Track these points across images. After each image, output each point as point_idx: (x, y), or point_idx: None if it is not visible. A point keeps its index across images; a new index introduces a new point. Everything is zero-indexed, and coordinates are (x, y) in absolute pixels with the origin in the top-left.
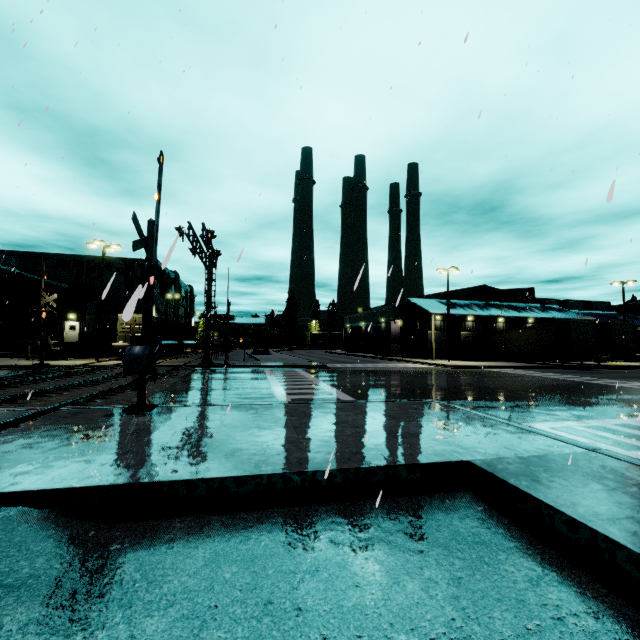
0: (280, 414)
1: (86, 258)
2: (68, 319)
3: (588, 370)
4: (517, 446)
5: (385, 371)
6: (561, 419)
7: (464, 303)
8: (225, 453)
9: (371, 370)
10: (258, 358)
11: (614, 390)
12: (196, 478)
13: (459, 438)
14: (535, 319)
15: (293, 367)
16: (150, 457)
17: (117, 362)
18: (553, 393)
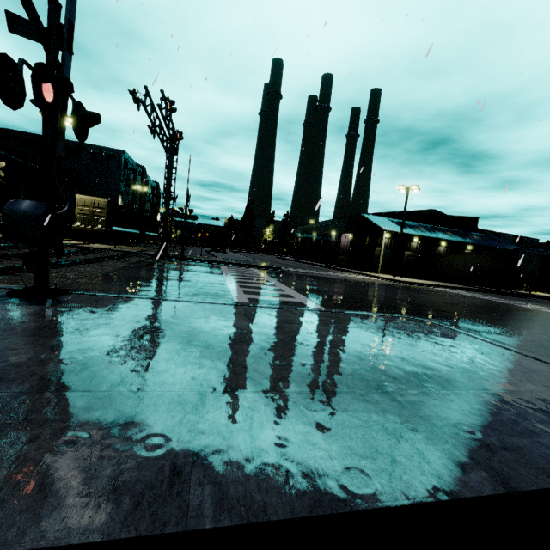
0: (236, 321)
1: None
2: None
3: (524, 298)
4: None
5: (338, 279)
6: None
7: (413, 224)
8: (115, 413)
9: (324, 277)
10: (215, 255)
11: None
12: None
13: (537, 398)
14: (473, 247)
15: (248, 266)
16: None
17: (73, 242)
18: (527, 320)
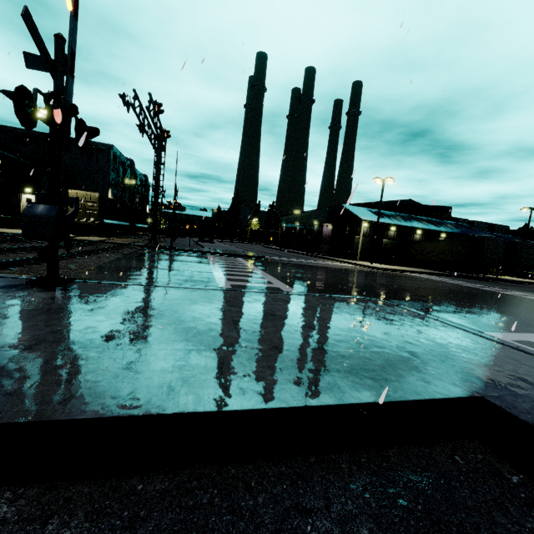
0: (218, 302)
1: (43, 135)
2: (24, 192)
3: (490, 282)
4: (523, 373)
5: (318, 266)
6: (514, 331)
7: (390, 214)
8: (128, 360)
9: (305, 264)
10: (203, 245)
11: (531, 302)
12: (50, 420)
13: (442, 354)
14: (447, 234)
15: (234, 255)
16: (2, 361)
17: None
18: (481, 301)
